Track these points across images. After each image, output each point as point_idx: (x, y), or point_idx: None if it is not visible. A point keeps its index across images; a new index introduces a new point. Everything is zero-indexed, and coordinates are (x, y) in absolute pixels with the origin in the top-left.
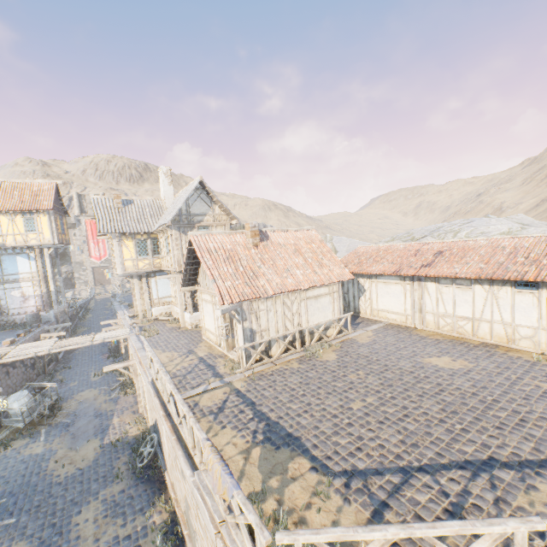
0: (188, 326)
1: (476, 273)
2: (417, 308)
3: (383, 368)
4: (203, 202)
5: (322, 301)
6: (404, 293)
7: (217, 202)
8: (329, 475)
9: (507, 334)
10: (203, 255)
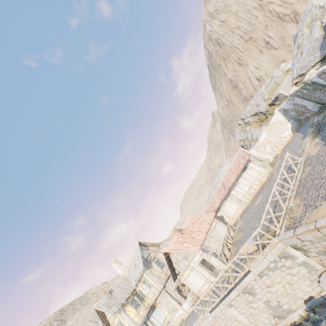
0: (190, 309)
1: (235, 178)
2: (239, 201)
3: (251, 217)
4: (145, 250)
5: (217, 227)
6: (231, 202)
7: (149, 244)
8: (266, 230)
9: (258, 181)
10: (174, 250)
